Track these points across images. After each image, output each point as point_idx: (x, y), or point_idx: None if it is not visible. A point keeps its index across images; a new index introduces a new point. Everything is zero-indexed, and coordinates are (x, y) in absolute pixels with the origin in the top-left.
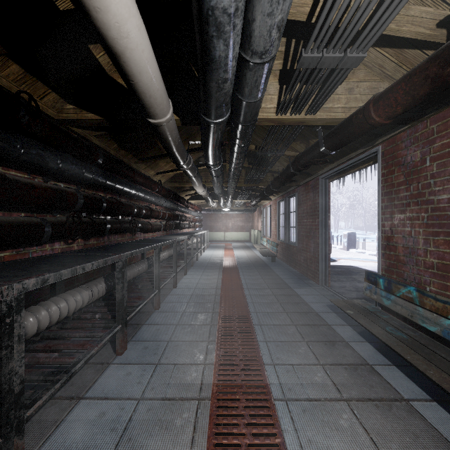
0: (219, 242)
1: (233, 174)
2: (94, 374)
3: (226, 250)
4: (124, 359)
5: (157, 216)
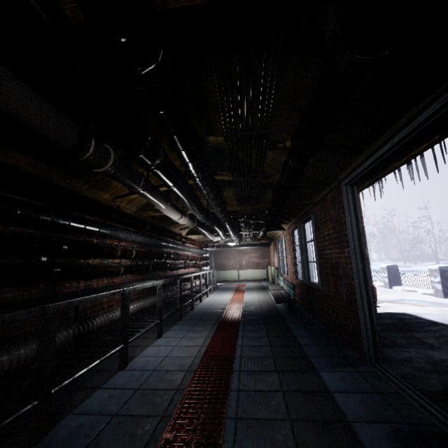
0: (232, 282)
1: (197, 180)
2: None
3: (236, 293)
4: None
5: (109, 254)
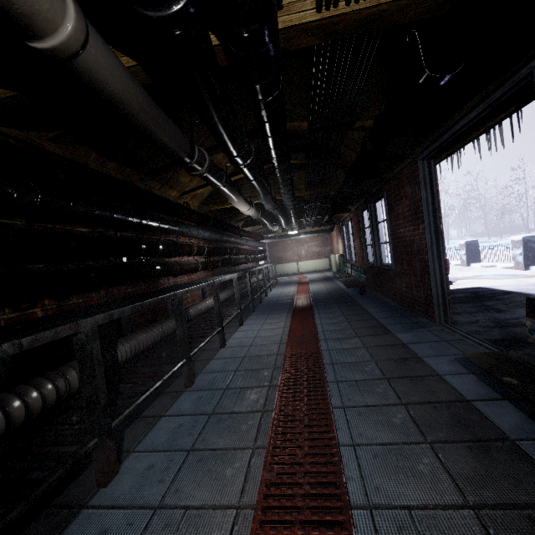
0: (291, 275)
1: (279, 171)
2: (47, 534)
3: (300, 285)
4: (107, 496)
5: (189, 251)
